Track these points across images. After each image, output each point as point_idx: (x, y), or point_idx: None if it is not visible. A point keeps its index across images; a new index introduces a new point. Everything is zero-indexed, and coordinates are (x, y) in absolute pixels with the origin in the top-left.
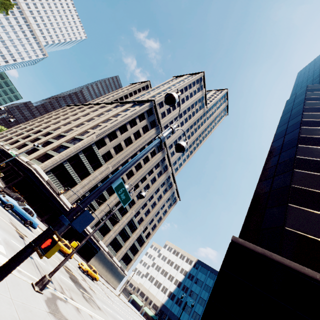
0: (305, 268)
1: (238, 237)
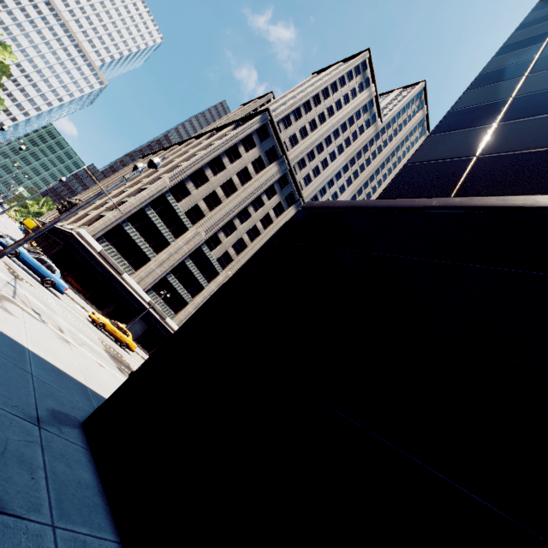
0: (416, 199)
1: None
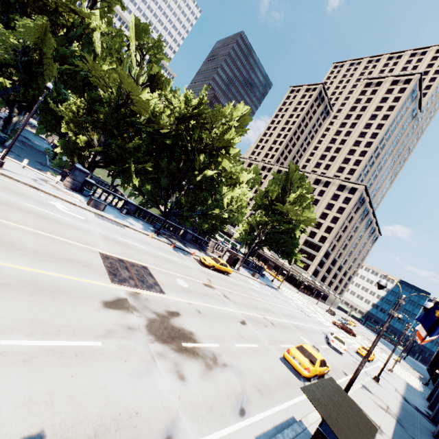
0: None
1: None
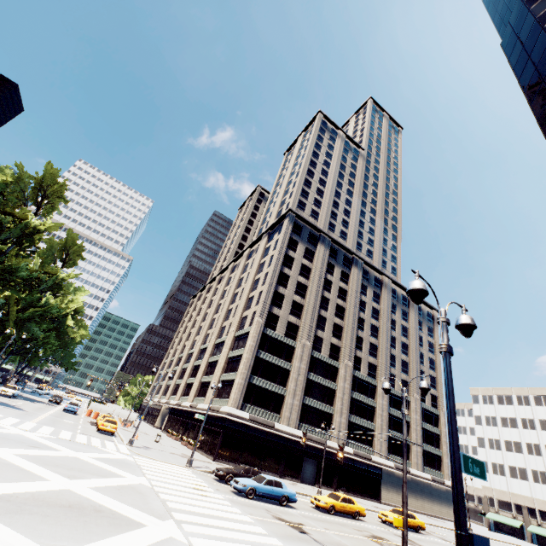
0: None
1: None
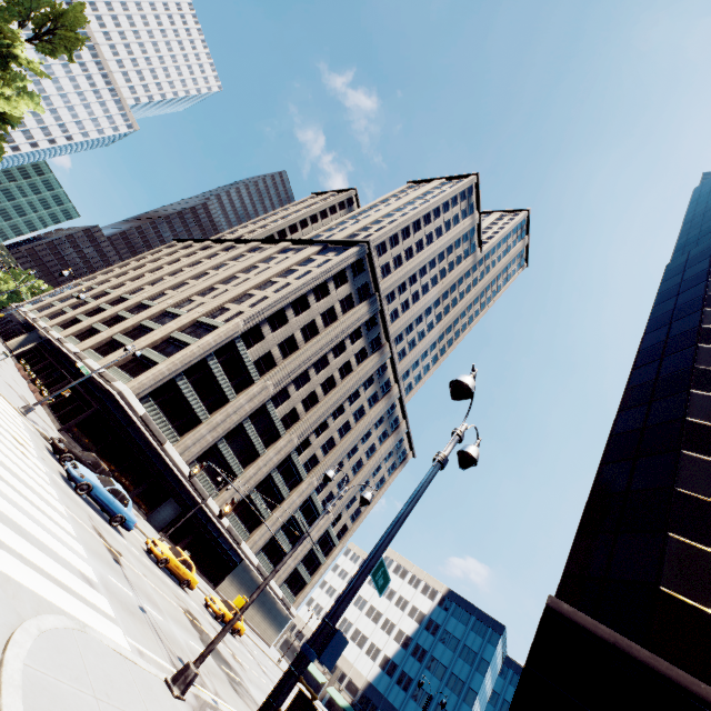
0: (701, 683)
1: (558, 589)
